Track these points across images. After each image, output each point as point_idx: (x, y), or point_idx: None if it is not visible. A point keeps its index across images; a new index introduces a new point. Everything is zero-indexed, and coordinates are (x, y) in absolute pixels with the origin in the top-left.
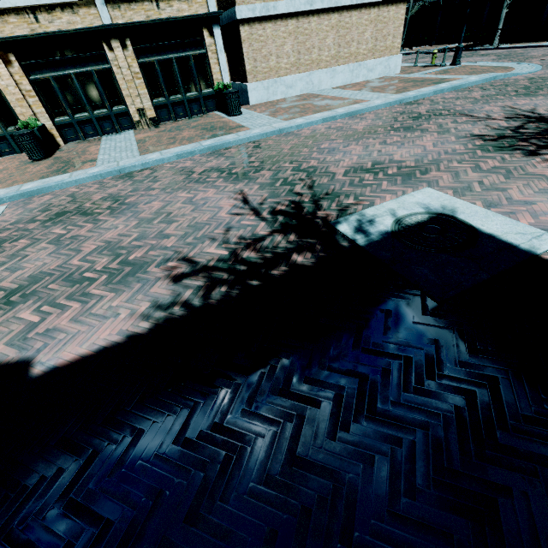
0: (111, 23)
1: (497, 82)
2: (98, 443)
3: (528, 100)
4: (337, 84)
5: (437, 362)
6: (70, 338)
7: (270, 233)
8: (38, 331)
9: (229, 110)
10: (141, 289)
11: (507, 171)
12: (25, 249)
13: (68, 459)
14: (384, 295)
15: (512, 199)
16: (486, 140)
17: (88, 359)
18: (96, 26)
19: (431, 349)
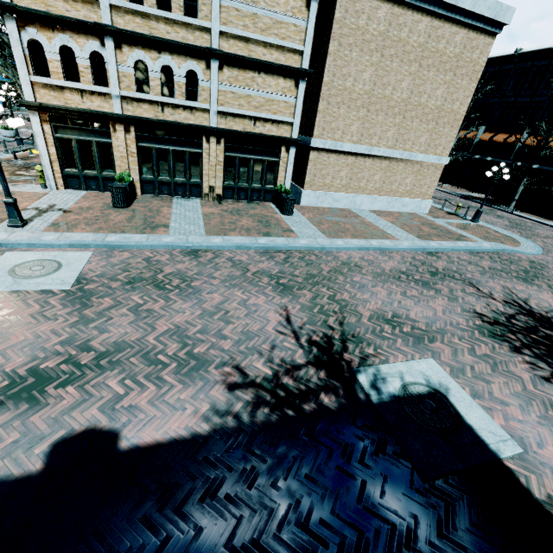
0: (216, 127)
1: (504, 255)
2: (170, 529)
3: (525, 287)
4: (375, 208)
5: (414, 536)
6: (148, 420)
7: (305, 363)
8: (124, 405)
9: (283, 210)
10: (203, 388)
11: (494, 363)
12: (110, 310)
13: (149, 536)
14: (384, 459)
15: (492, 395)
16: (484, 322)
17: (162, 446)
18: (204, 126)
19: (411, 523)
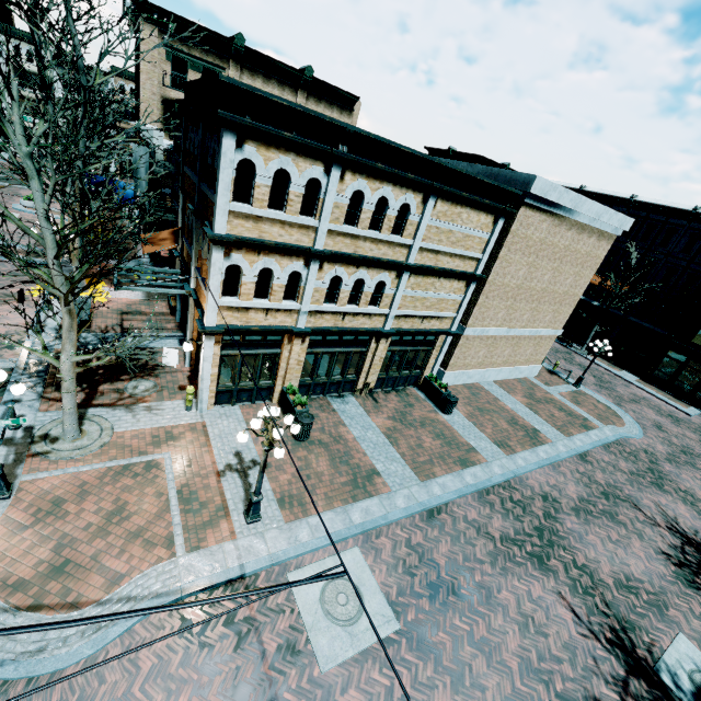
0: (392, 331)
1: (625, 445)
2: None
3: (665, 499)
4: (498, 378)
5: None
6: None
7: (626, 674)
8: None
9: (445, 410)
10: None
11: None
12: (458, 652)
13: None
14: None
15: None
16: (675, 565)
17: None
18: (379, 330)
19: None
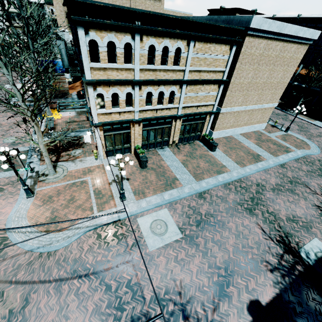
0: (181, 115)
1: (308, 158)
2: None
3: None
4: (242, 132)
5: None
6: (261, 292)
7: (283, 253)
8: (250, 289)
9: (212, 150)
10: (264, 274)
11: None
12: (206, 244)
13: None
14: None
15: None
16: (321, 210)
17: (272, 301)
18: (175, 115)
19: None
